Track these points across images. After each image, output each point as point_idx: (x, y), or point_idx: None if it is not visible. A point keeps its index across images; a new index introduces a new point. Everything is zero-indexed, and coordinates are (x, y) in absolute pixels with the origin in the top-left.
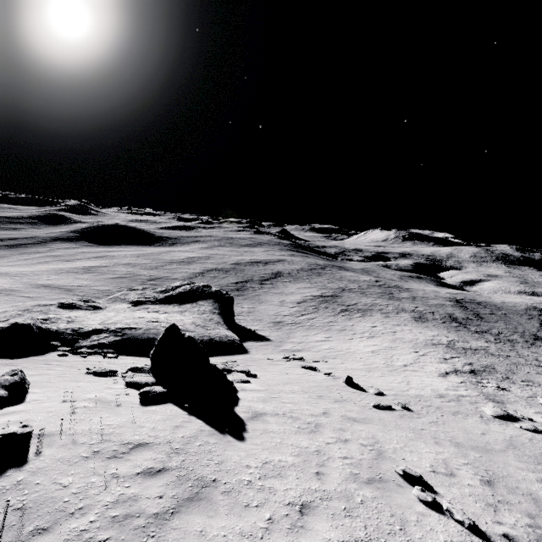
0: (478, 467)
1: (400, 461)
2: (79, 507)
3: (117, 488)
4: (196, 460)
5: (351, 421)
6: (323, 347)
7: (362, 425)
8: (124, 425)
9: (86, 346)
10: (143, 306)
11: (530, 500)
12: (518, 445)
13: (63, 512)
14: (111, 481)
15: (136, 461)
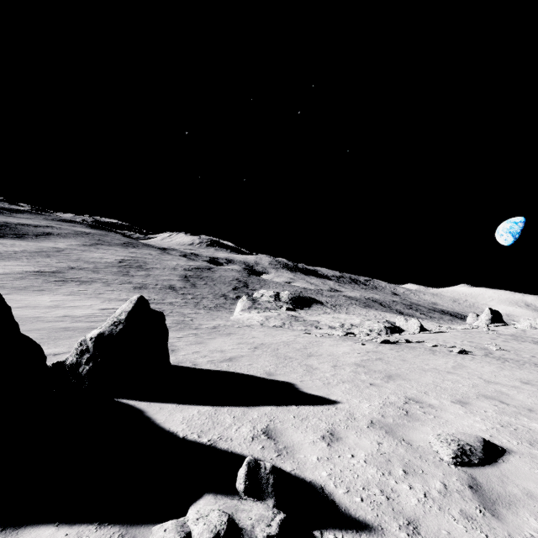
0: None
1: None
2: None
3: None
4: None
5: None
6: None
7: None
8: None
9: None
10: (302, 312)
11: None
12: None
13: None
14: None
15: None
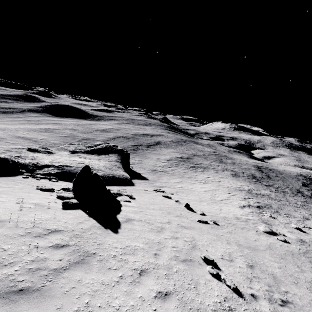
0: (247, 258)
1: (205, 251)
2: (10, 262)
3: (36, 253)
4: (86, 241)
5: (183, 227)
6: (177, 186)
7: (188, 230)
8: (49, 219)
9: (40, 174)
10: (77, 154)
11: (271, 277)
12: (273, 248)
13: (0, 264)
14: (33, 249)
15: (51, 239)
